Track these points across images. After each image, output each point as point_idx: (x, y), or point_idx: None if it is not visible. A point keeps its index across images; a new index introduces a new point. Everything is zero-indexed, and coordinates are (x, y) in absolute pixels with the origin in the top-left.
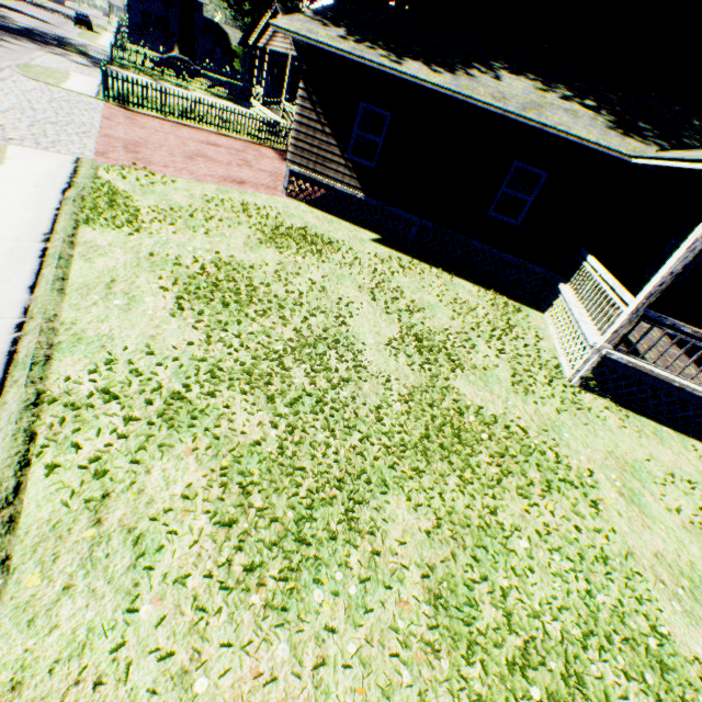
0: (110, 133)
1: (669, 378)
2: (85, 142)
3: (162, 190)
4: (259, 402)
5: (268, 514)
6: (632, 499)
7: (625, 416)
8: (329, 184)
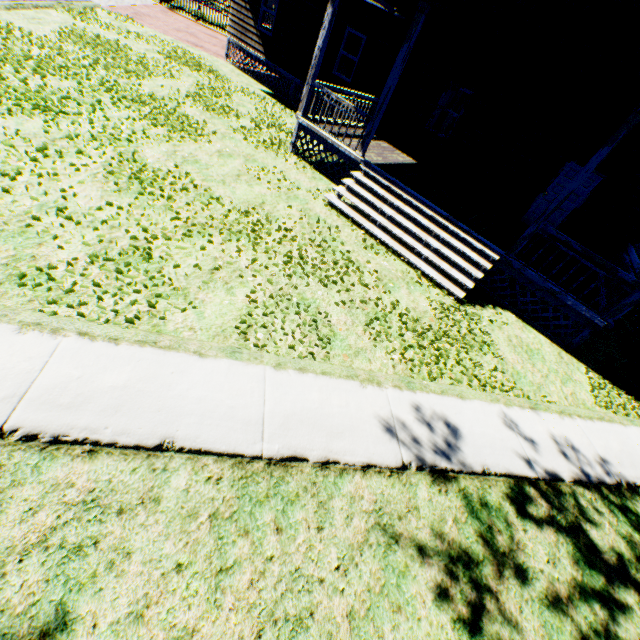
0: (136, 9)
1: (327, 137)
2: (110, 3)
3: (129, 26)
4: (53, 54)
5: (6, 56)
6: (223, 155)
7: (306, 168)
8: (247, 50)
